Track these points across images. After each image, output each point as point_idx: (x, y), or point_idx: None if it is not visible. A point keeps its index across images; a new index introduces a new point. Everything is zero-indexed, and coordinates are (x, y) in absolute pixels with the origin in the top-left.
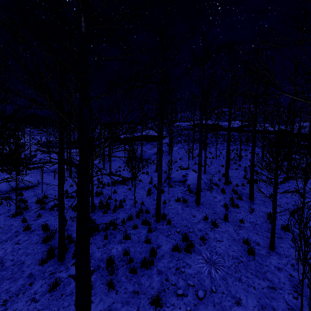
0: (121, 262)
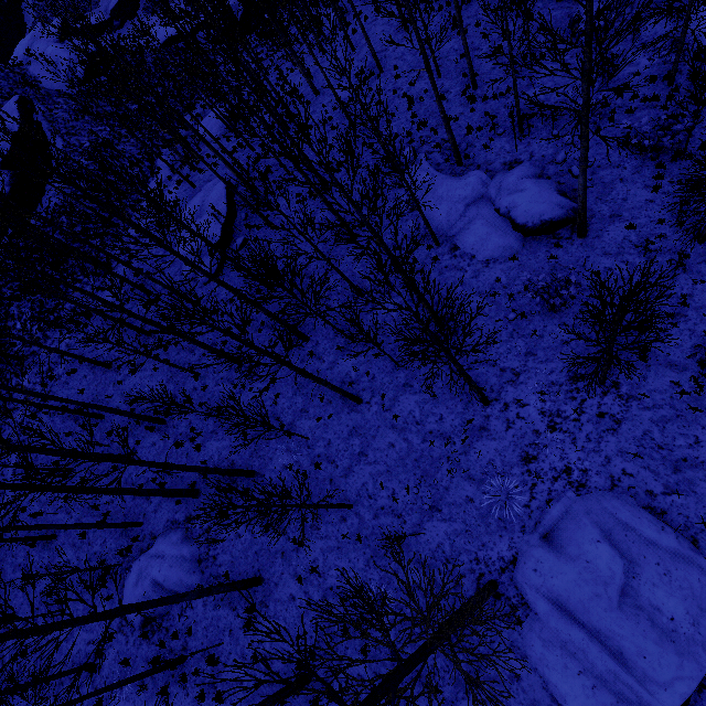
0: None
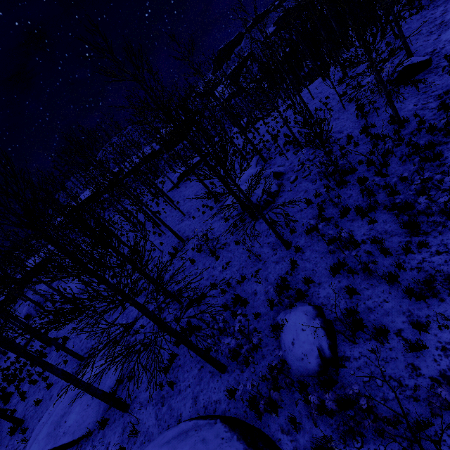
0: (30, 387)
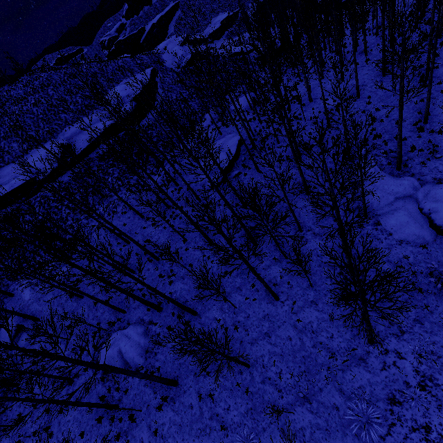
0: None
